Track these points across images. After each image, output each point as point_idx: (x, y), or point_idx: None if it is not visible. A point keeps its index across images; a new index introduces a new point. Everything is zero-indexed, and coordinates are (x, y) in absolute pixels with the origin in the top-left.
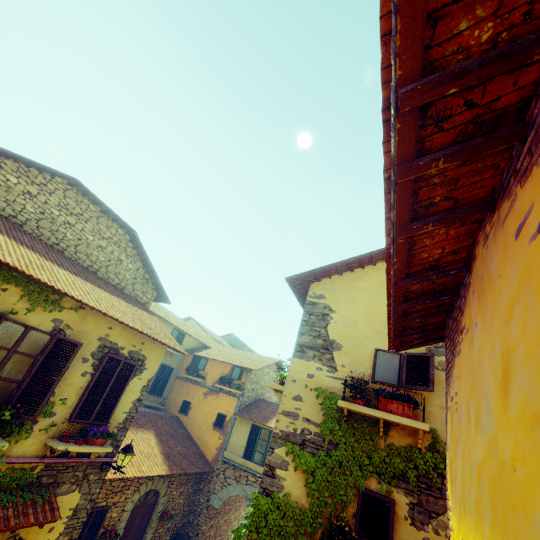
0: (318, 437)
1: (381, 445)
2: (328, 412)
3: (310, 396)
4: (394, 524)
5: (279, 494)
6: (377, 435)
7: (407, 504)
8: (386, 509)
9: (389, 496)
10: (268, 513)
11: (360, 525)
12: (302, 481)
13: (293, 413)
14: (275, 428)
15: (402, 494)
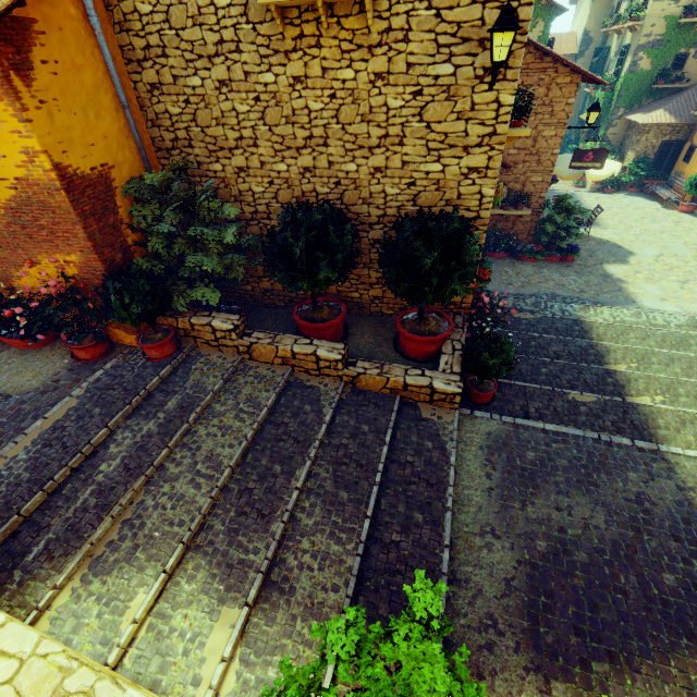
0: (660, 41)
1: (691, 34)
2: (669, 27)
3: (660, 23)
4: (686, 61)
5: (637, 71)
6: (691, 30)
7: (694, 53)
8: (684, 58)
9: (688, 53)
10: (632, 79)
11: (672, 67)
12: (649, 62)
13: (649, 34)
14: (638, 45)
15: (693, 50)
